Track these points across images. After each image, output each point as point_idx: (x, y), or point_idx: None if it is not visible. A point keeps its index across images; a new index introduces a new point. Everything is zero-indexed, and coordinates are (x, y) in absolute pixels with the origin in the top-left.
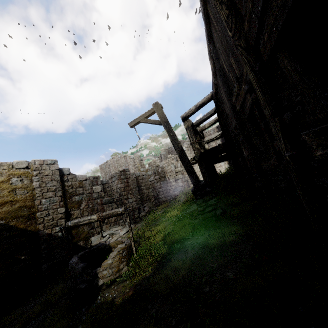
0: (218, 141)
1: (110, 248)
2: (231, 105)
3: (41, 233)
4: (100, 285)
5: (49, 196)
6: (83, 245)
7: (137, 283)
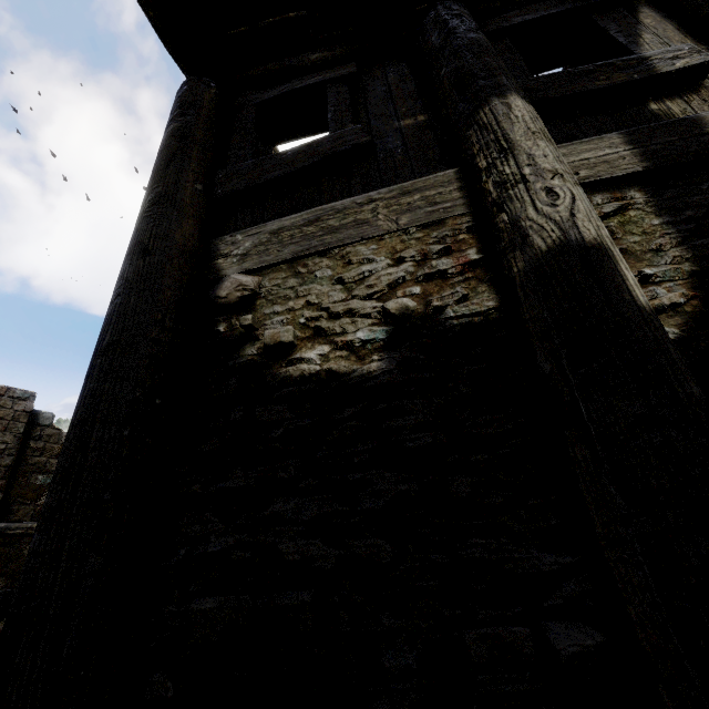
0: None
1: None
2: None
3: None
4: None
5: None
6: (4, 588)
7: None
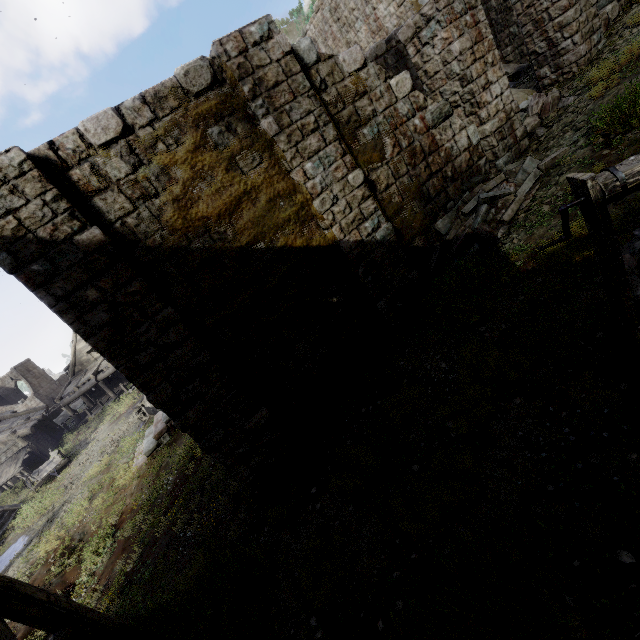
0: None
1: None
2: None
3: (345, 245)
4: None
5: (313, 148)
6: (425, 245)
7: None
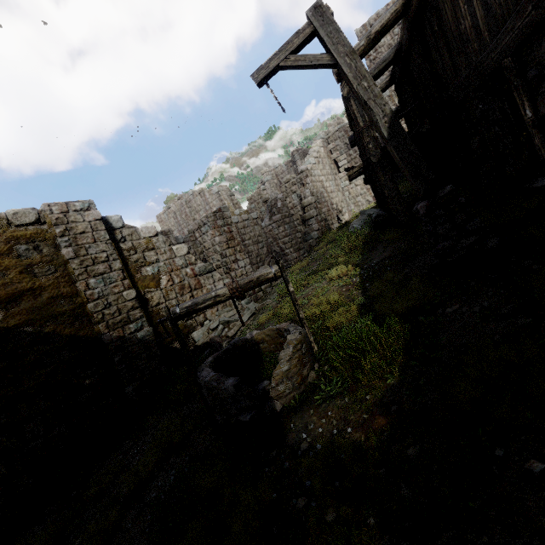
0: None
1: (256, 345)
2: None
3: (107, 338)
4: (279, 411)
5: (100, 271)
6: None
7: (380, 401)
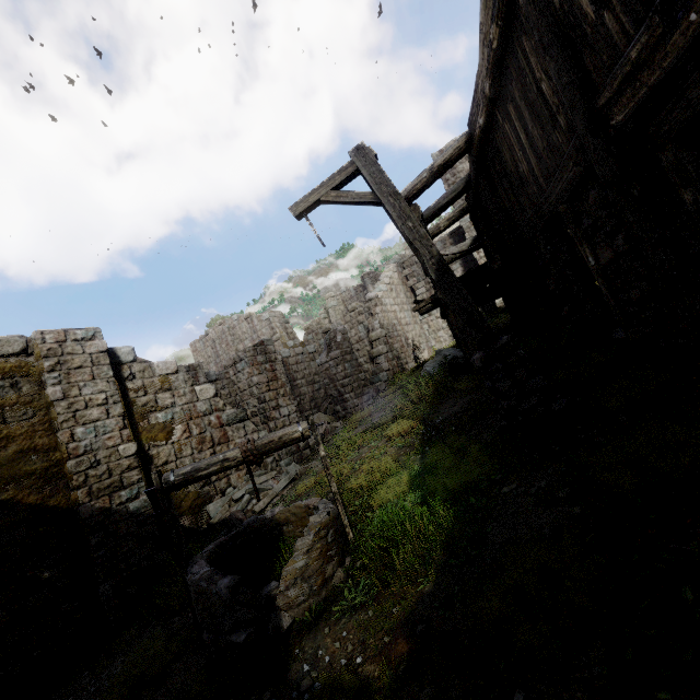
0: (454, 265)
1: (277, 527)
2: (587, 121)
3: (86, 510)
4: (287, 629)
5: (93, 417)
6: (191, 525)
7: (408, 616)
